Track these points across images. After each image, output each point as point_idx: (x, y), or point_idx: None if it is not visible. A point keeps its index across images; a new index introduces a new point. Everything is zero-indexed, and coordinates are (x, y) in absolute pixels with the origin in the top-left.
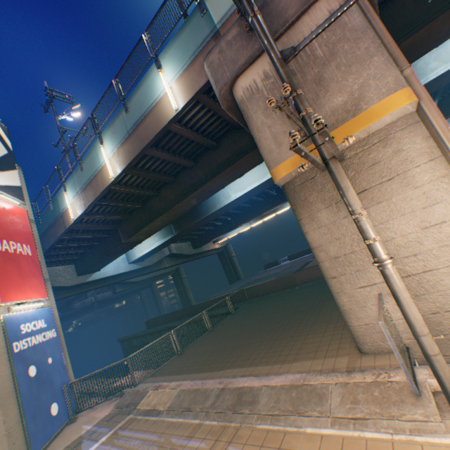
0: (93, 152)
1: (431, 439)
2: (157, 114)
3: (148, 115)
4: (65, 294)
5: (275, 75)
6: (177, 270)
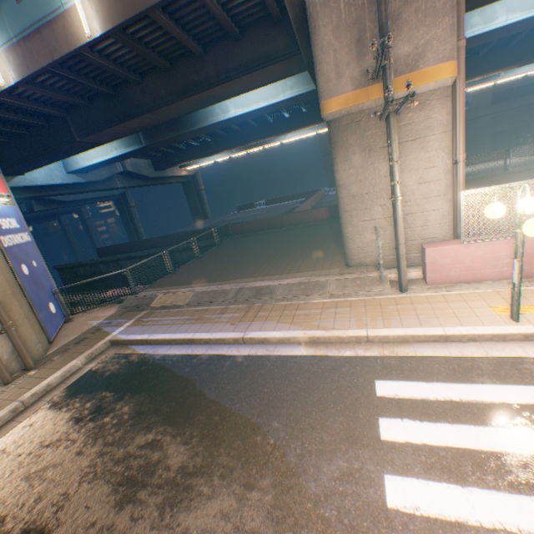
0: None
1: (384, 297)
2: None
3: None
4: None
5: None
6: (123, 196)
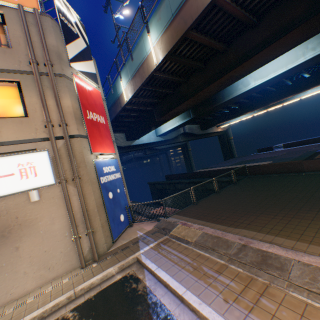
0: (140, 43)
1: None
2: None
3: None
4: (120, 151)
5: None
6: (185, 145)
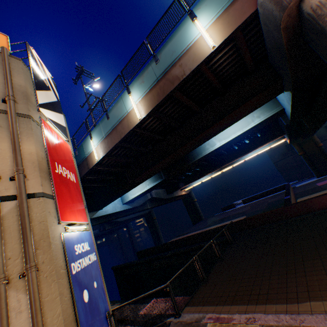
0: (119, 103)
1: None
2: (189, 57)
3: (179, 60)
4: None
5: None
6: (149, 213)
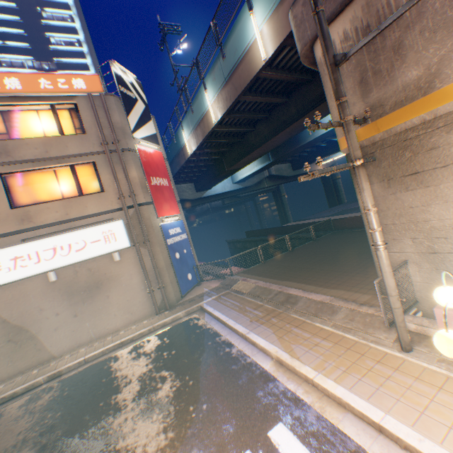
0: (199, 97)
1: (378, 347)
2: (248, 62)
3: (241, 63)
4: (189, 205)
5: (355, 37)
6: (277, 188)
